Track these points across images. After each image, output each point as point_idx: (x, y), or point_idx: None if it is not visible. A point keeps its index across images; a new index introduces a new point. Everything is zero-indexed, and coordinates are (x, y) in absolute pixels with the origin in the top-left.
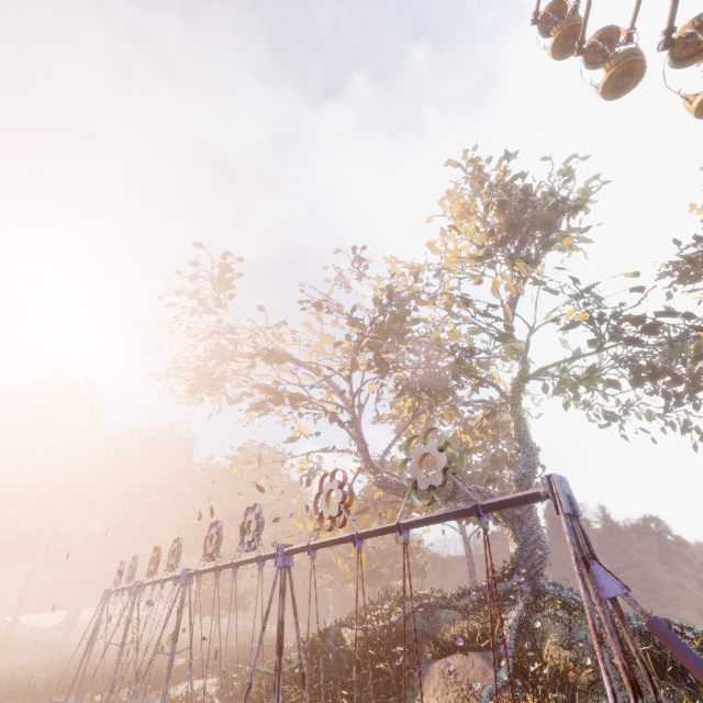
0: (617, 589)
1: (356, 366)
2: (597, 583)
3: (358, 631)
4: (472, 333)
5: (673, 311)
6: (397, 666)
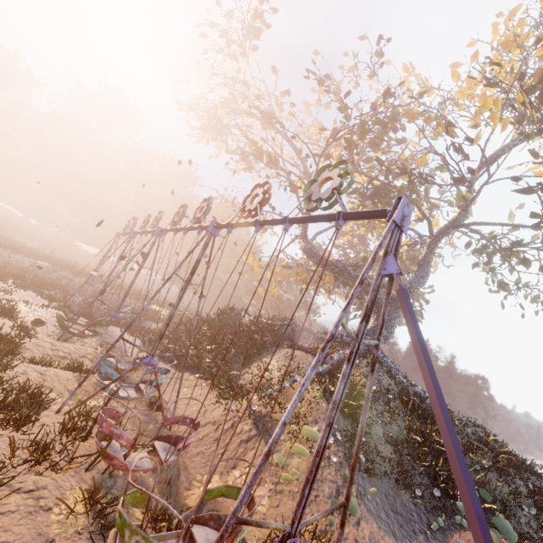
0: (394, 270)
1: (329, 157)
2: (384, 266)
3: (252, 318)
4: (438, 169)
5: None
6: (264, 340)
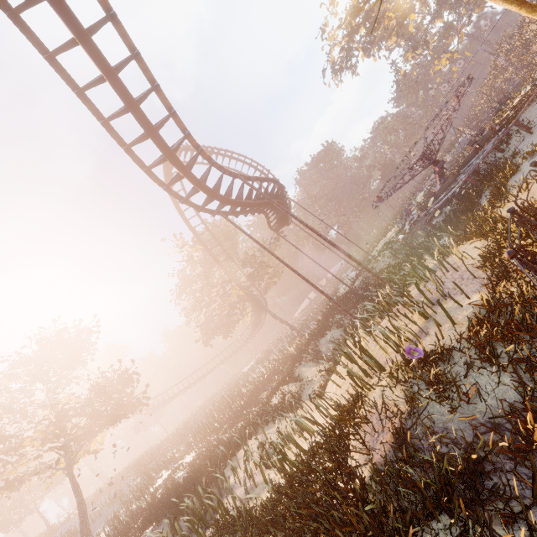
0: None
1: None
2: None
3: None
4: None
5: None
6: None
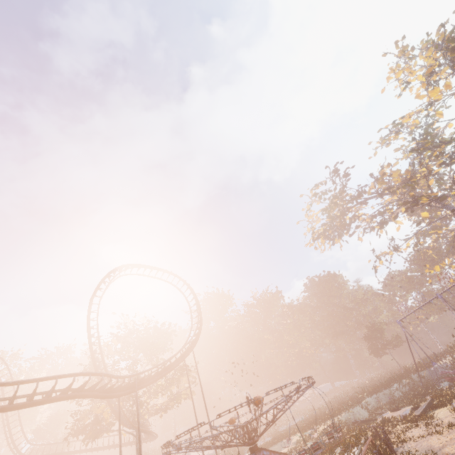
0: None
1: (431, 171)
2: None
3: None
4: None
5: None
6: None
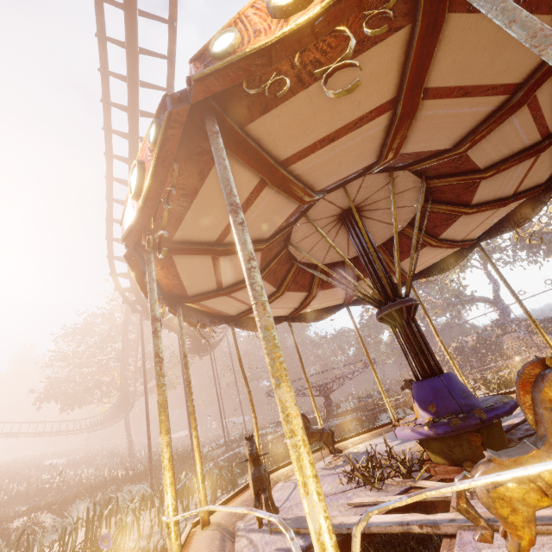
0: None
1: None
2: None
3: (469, 341)
4: None
5: (548, 232)
6: (491, 342)
